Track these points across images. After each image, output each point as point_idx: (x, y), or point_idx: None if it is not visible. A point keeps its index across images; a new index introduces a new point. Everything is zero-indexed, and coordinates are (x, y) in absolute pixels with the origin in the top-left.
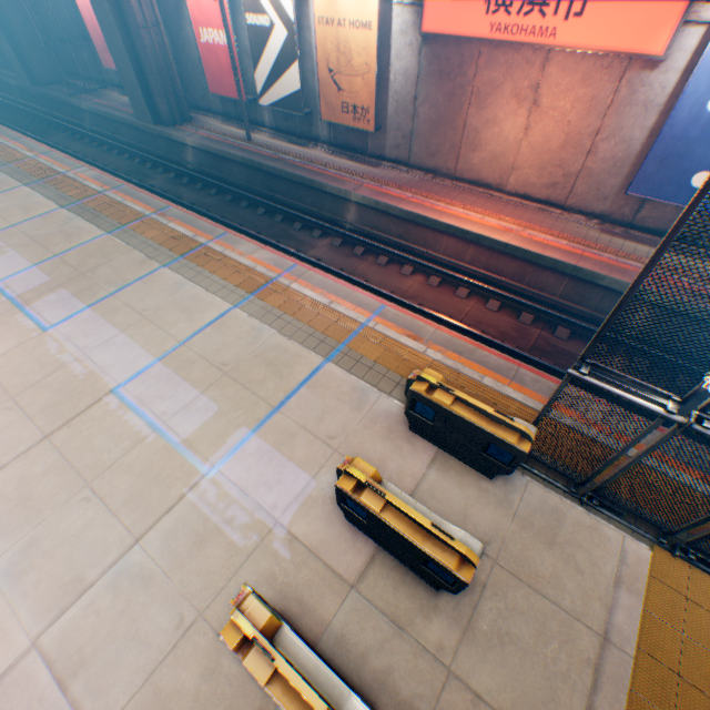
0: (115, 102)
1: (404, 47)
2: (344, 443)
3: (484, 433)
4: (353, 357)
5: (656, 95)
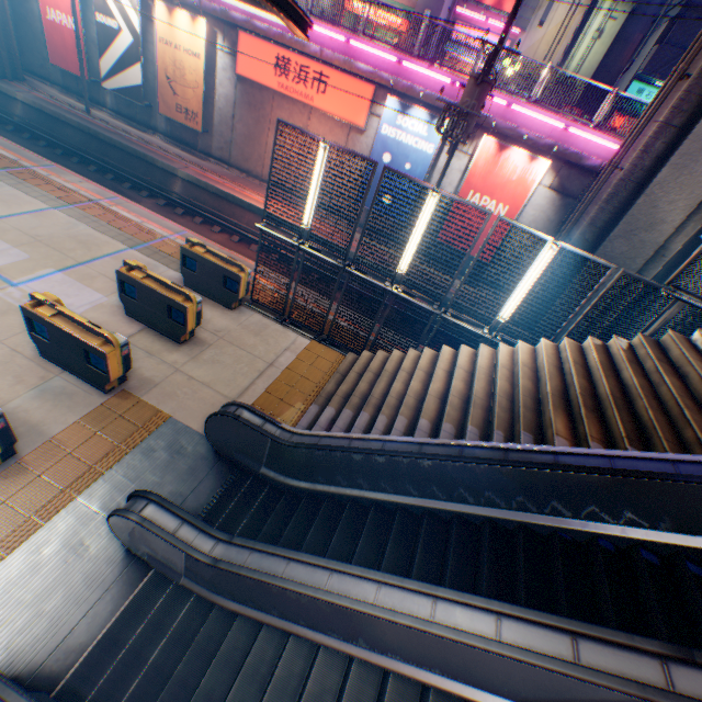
0: None
1: (226, 80)
2: None
3: (222, 269)
4: (154, 251)
5: (365, 150)
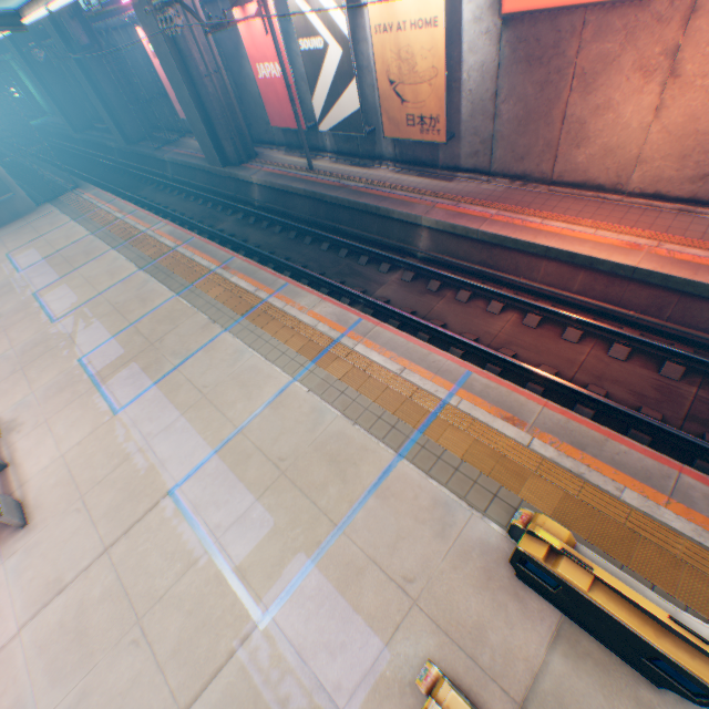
0: (191, 149)
1: (478, 36)
2: (425, 590)
3: (650, 646)
4: (432, 451)
5: None
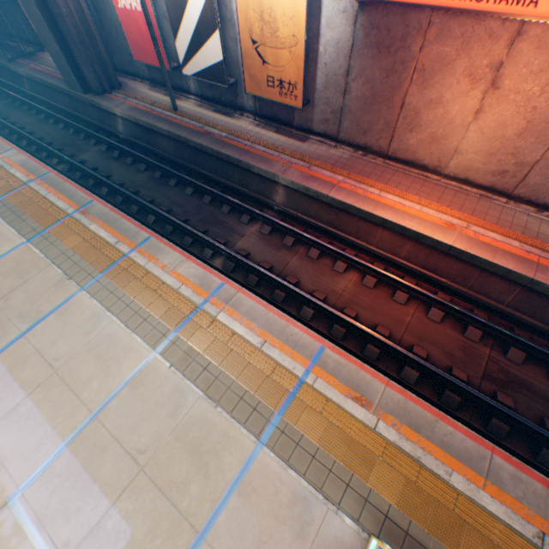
0: (50, 66)
1: (337, 13)
2: None
3: None
4: (291, 437)
5: None
